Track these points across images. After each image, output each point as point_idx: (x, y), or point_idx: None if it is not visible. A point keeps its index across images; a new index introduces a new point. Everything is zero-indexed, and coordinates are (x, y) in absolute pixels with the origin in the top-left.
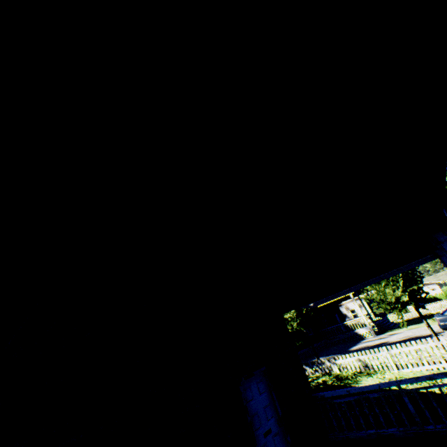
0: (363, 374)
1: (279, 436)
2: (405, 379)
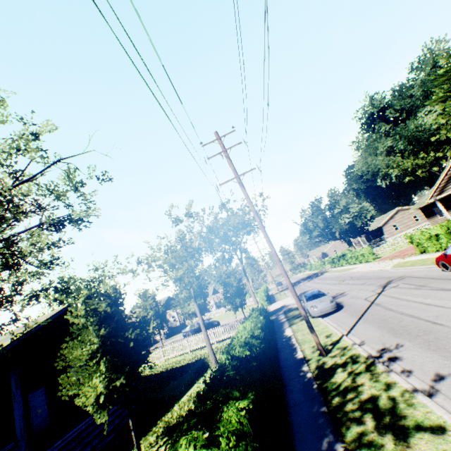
0: None
1: (45, 411)
2: None
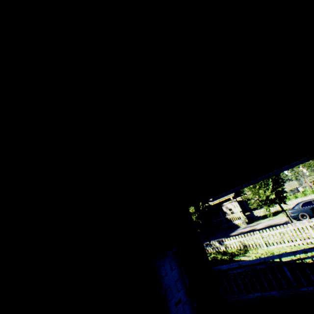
0: (242, 250)
1: (187, 304)
2: (285, 253)
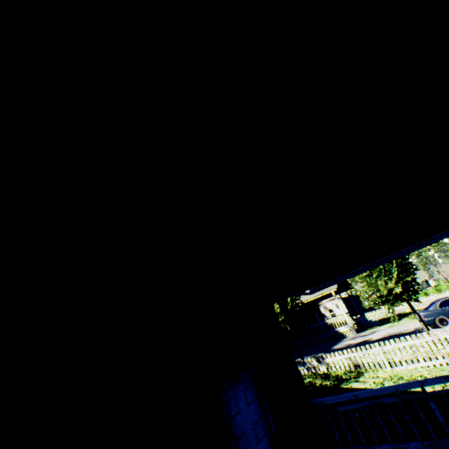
0: (354, 373)
1: None
2: (431, 379)
